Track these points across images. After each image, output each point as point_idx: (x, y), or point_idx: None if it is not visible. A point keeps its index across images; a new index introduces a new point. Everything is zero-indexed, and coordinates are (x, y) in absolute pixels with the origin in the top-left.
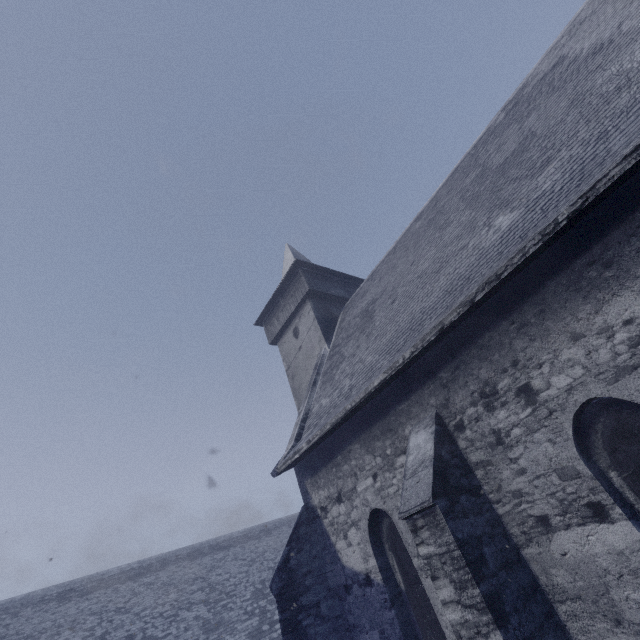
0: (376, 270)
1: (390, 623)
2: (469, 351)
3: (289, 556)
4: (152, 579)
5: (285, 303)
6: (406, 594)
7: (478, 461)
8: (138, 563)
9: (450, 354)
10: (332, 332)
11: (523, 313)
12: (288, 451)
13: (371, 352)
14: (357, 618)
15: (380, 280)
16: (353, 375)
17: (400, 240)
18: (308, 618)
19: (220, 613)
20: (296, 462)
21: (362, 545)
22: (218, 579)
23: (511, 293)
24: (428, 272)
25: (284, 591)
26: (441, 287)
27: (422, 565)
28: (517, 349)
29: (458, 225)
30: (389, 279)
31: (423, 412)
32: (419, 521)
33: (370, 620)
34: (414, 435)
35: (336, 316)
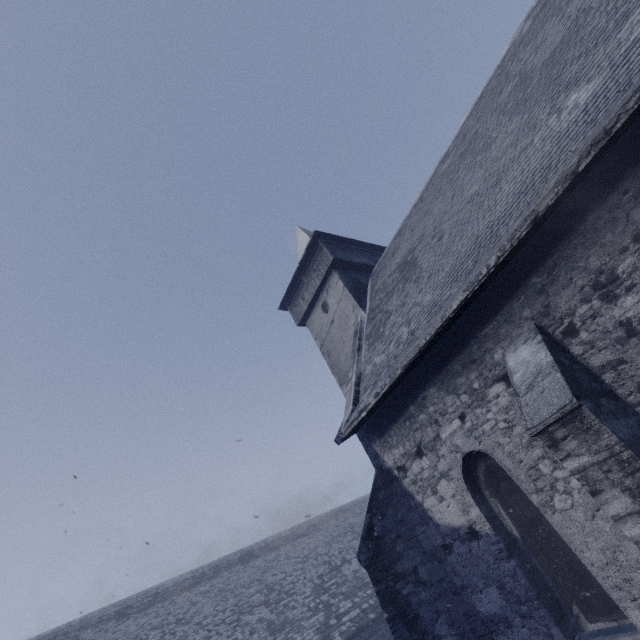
0: (403, 226)
1: (511, 575)
2: (568, 243)
3: (372, 523)
4: (207, 587)
5: (309, 280)
6: (522, 541)
7: (604, 363)
8: (191, 573)
9: (542, 254)
10: (365, 299)
11: (639, 176)
12: (349, 415)
13: (428, 291)
14: (465, 578)
15: (412, 231)
16: (410, 321)
17: (426, 188)
18: (407, 586)
19: (283, 613)
20: (360, 425)
21: (458, 496)
22: (274, 579)
23: (617, 159)
24: (481, 192)
25: (374, 561)
26: (508, 193)
27: (544, 500)
28: (638, 220)
29: (507, 135)
30: (425, 224)
31: (515, 329)
32: (558, 432)
33: (483, 577)
34: (511, 354)
35: (365, 284)
